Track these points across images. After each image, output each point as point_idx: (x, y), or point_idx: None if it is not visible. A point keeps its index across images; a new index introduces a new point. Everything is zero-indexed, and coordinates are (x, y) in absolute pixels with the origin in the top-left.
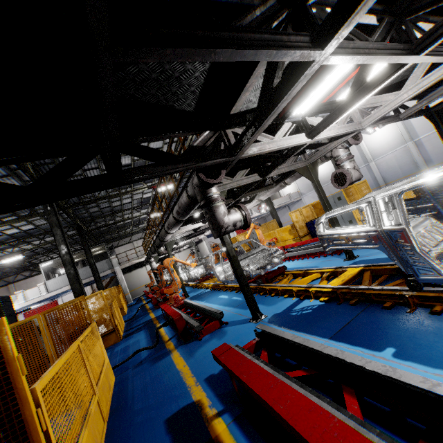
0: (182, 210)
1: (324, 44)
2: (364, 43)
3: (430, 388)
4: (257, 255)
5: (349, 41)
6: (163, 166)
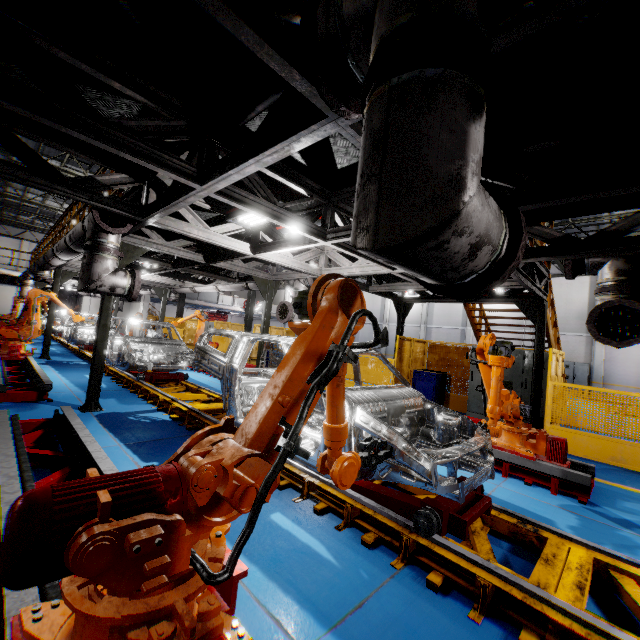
0: (75, 237)
1: (204, 183)
2: (268, 204)
3: (106, 470)
4: (166, 347)
5: (250, 194)
6: (35, 175)
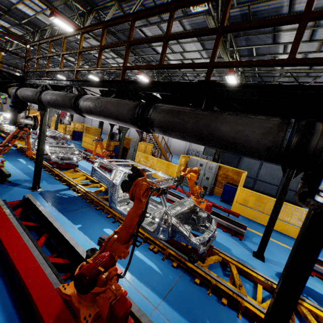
0: None
1: None
2: None
3: None
4: None
5: None
6: None
